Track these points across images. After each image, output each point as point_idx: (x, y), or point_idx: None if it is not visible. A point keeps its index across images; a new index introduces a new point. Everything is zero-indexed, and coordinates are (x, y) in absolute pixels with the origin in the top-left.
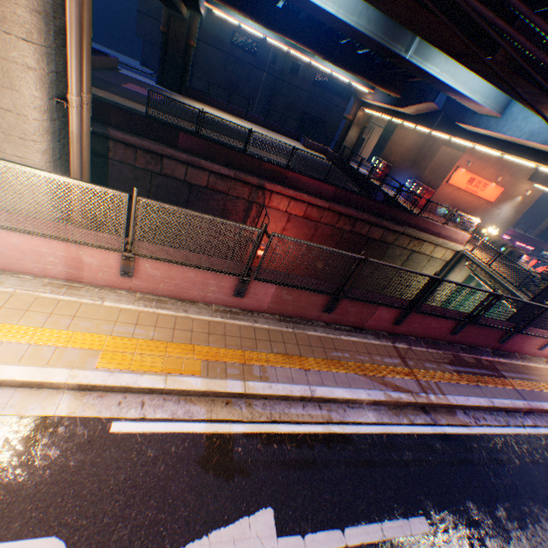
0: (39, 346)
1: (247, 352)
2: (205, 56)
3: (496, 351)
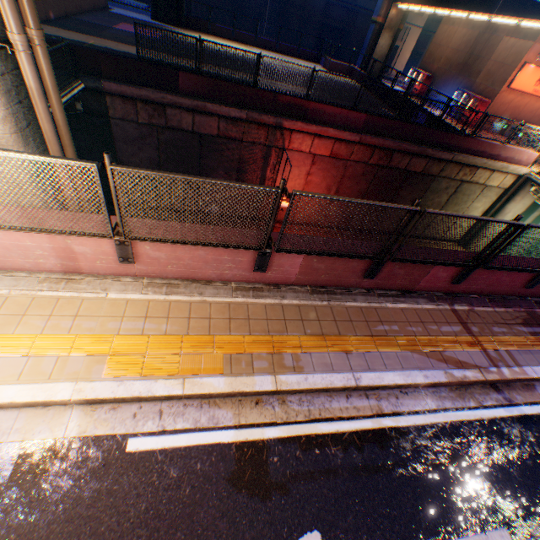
0: (39, 357)
1: (276, 337)
2: None
3: None
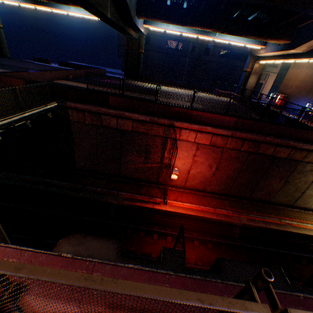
0: None
1: None
2: (152, 58)
3: None
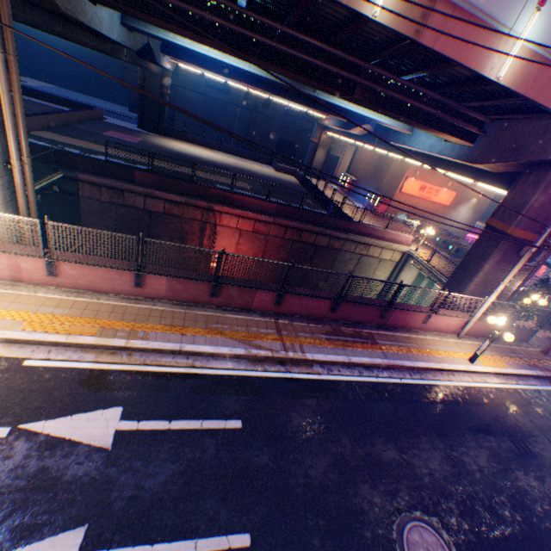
0: None
1: (139, 323)
2: (183, 99)
3: (382, 326)
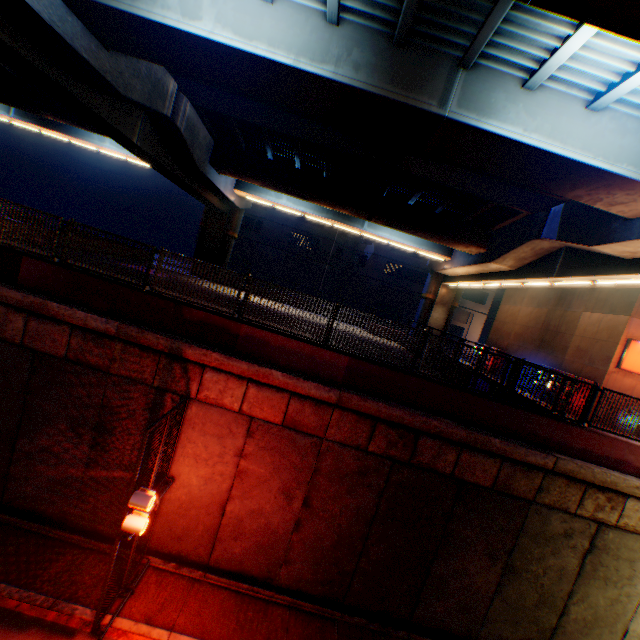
0: None
1: None
2: (262, 255)
3: None
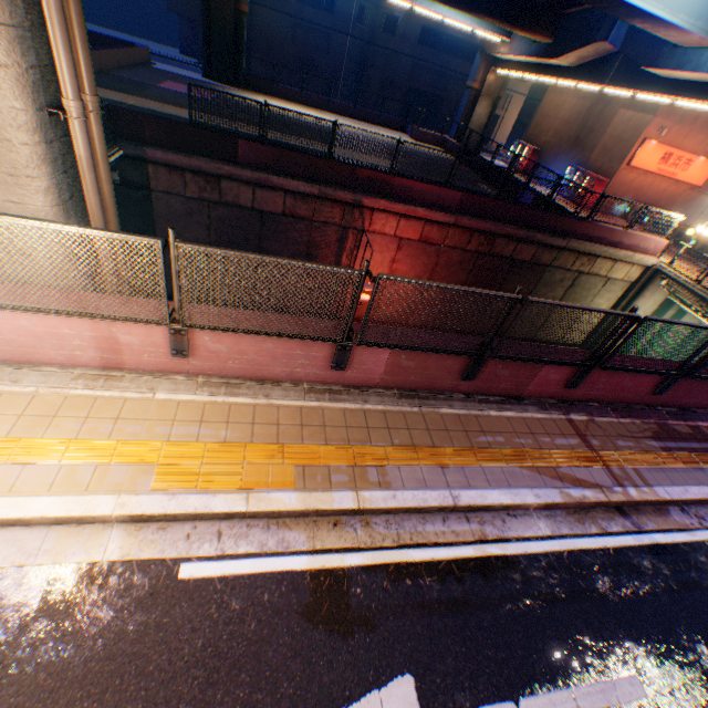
0: (74, 465)
1: (357, 448)
2: (263, 27)
3: None
